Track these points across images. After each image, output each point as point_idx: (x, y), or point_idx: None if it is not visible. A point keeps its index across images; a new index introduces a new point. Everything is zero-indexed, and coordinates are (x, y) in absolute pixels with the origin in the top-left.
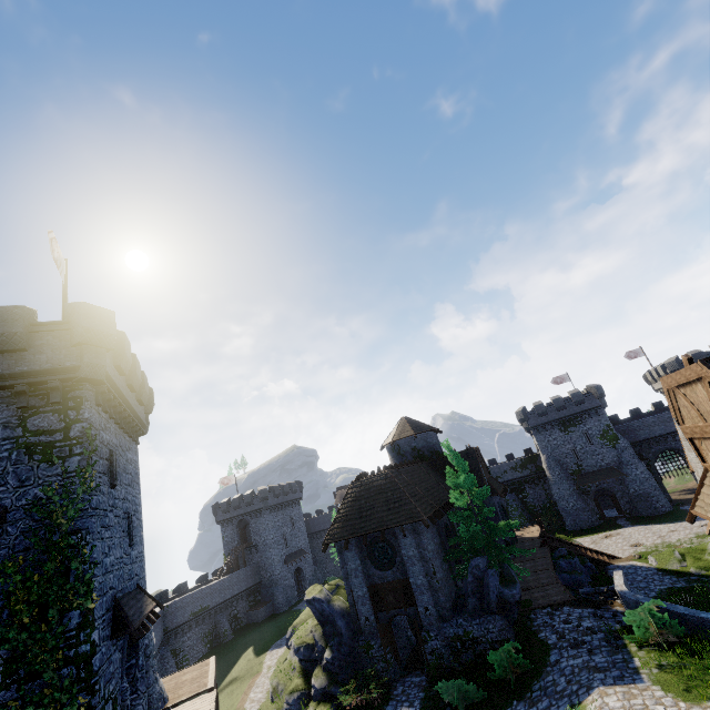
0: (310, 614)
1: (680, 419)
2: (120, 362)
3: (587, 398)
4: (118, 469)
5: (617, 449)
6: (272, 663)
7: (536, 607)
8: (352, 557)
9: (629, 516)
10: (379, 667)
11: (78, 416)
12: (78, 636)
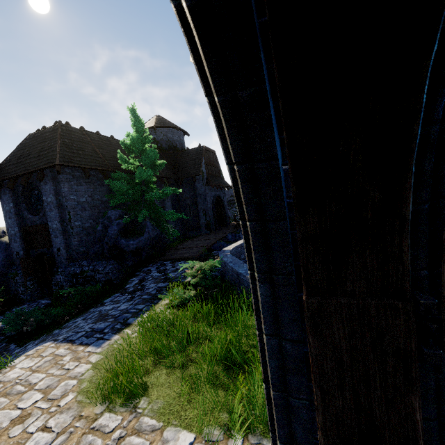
0: None
1: None
2: None
3: None
4: None
5: None
6: None
7: (162, 259)
8: (6, 200)
9: None
10: (20, 290)
11: None
12: None
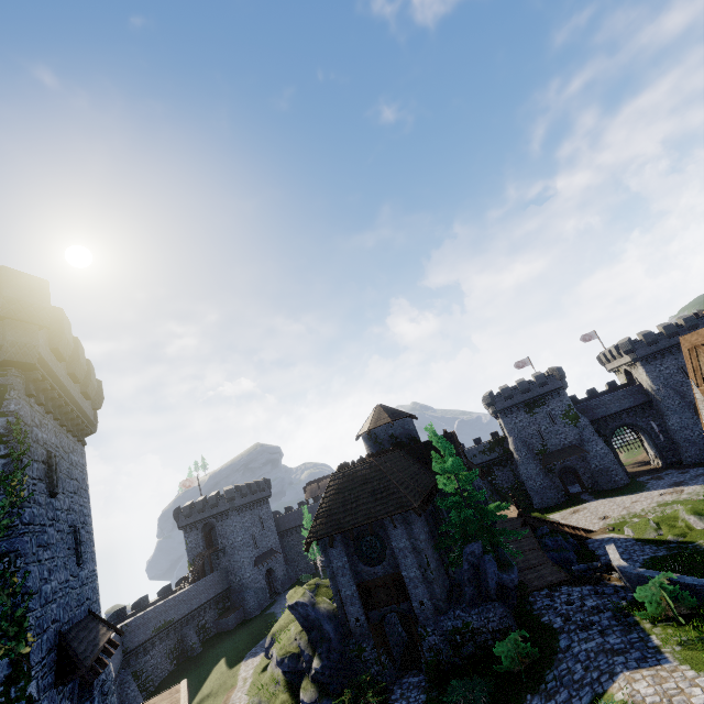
0: (289, 618)
1: (700, 381)
2: (57, 344)
3: (549, 380)
4: (59, 474)
5: (578, 428)
6: (248, 675)
7: (533, 589)
8: (338, 554)
9: (591, 490)
10: (374, 671)
11: (1, 409)
12: (7, 692)
